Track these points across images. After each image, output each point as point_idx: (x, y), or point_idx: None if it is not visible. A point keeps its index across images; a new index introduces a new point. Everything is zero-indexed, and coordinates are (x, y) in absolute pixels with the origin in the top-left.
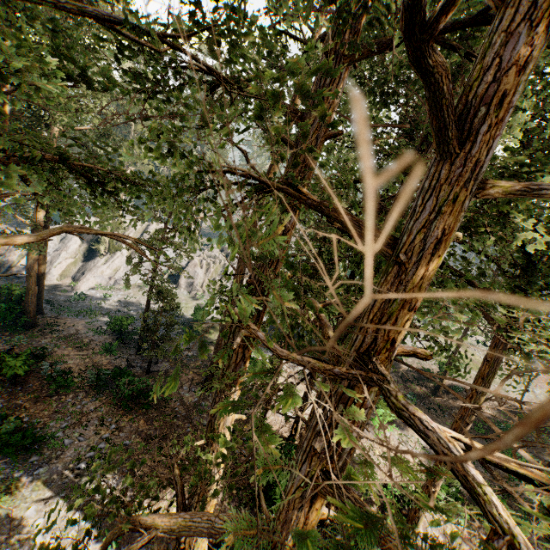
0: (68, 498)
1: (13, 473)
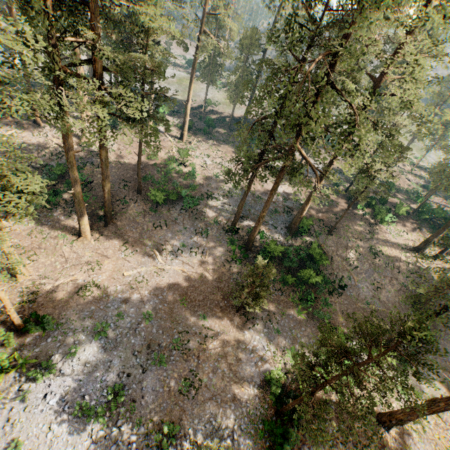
0: None
1: None
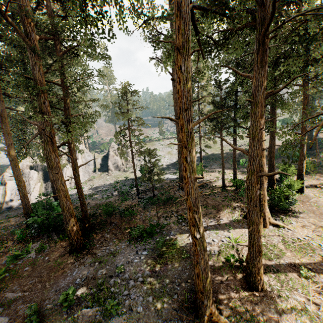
0: None
1: (165, 237)
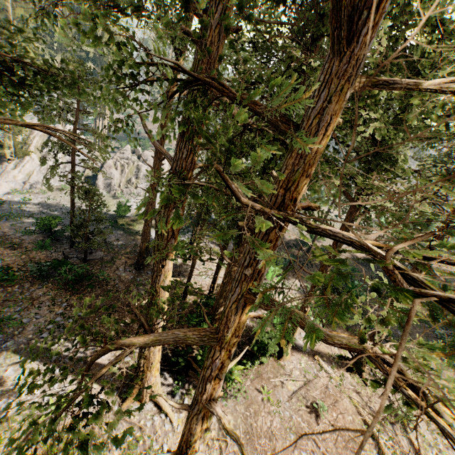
0: (40, 358)
1: None
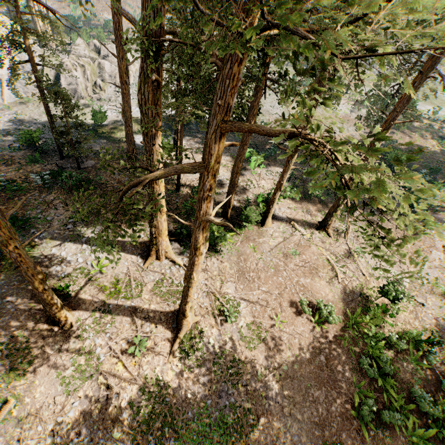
0: (73, 241)
1: (25, 239)
